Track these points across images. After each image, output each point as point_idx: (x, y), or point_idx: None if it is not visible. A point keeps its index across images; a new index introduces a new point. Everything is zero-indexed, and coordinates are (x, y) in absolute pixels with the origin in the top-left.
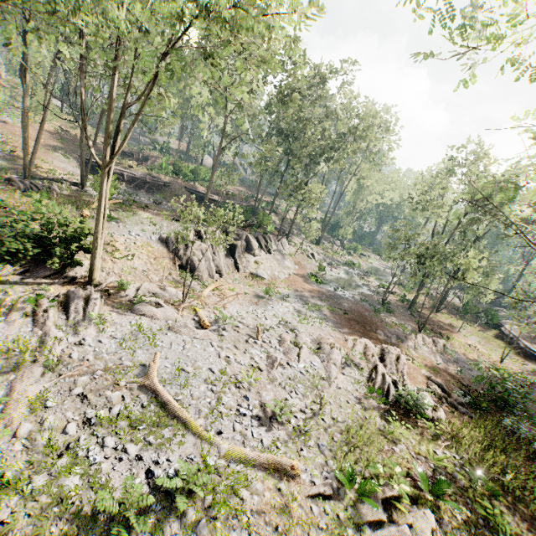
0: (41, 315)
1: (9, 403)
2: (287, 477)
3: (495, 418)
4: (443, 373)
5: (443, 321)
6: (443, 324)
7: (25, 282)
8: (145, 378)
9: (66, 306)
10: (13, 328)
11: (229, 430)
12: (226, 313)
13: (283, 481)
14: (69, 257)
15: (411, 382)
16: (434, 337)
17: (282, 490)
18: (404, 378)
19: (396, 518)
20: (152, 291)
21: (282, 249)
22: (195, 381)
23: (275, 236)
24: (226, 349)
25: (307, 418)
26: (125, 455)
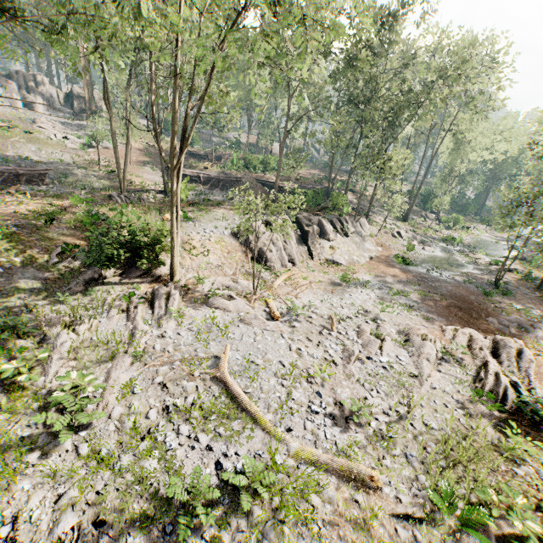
0: (132, 311)
1: (106, 388)
2: (366, 489)
3: None
4: None
5: None
6: None
7: (122, 283)
8: (216, 369)
9: (152, 302)
10: (112, 323)
11: (300, 428)
12: (298, 303)
13: (361, 493)
14: (153, 258)
15: (541, 384)
16: None
17: (359, 503)
18: (530, 380)
19: None
20: (226, 284)
21: (361, 231)
22: (265, 374)
23: (352, 217)
24: (297, 341)
25: (392, 421)
26: (197, 444)
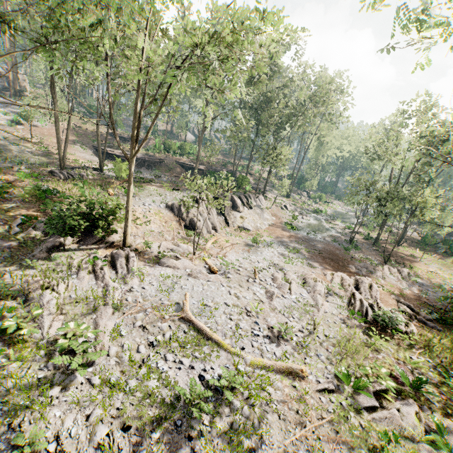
0: (99, 272)
1: (98, 334)
2: (299, 378)
3: None
4: (410, 297)
5: (405, 253)
6: (405, 256)
7: (81, 249)
8: (182, 312)
9: (113, 264)
10: (84, 283)
11: (249, 347)
12: (227, 260)
13: (296, 381)
14: (108, 227)
15: (384, 305)
16: (398, 267)
17: (297, 387)
18: (378, 302)
19: (386, 406)
20: (169, 247)
21: (260, 205)
22: (217, 313)
23: (253, 194)
24: (234, 288)
25: (305, 336)
26: (182, 365)
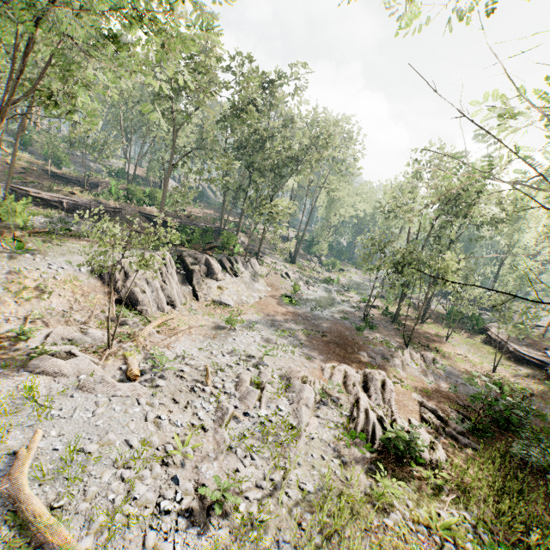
0: None
1: None
2: None
3: (501, 445)
4: (436, 394)
5: (429, 331)
6: (430, 335)
7: None
8: (5, 478)
9: None
10: None
11: (136, 548)
12: (170, 354)
13: None
14: None
15: (401, 412)
16: (422, 351)
17: None
18: (393, 410)
19: None
20: (68, 336)
21: (252, 271)
22: (98, 466)
23: (243, 257)
24: (159, 406)
25: (265, 496)
26: None
